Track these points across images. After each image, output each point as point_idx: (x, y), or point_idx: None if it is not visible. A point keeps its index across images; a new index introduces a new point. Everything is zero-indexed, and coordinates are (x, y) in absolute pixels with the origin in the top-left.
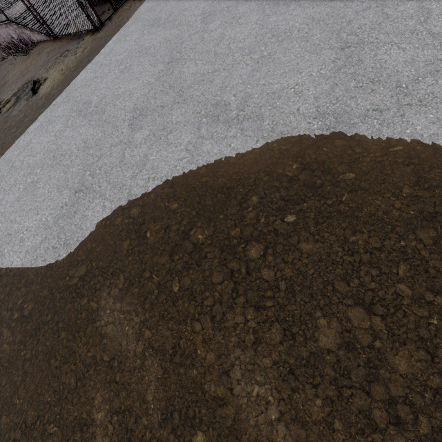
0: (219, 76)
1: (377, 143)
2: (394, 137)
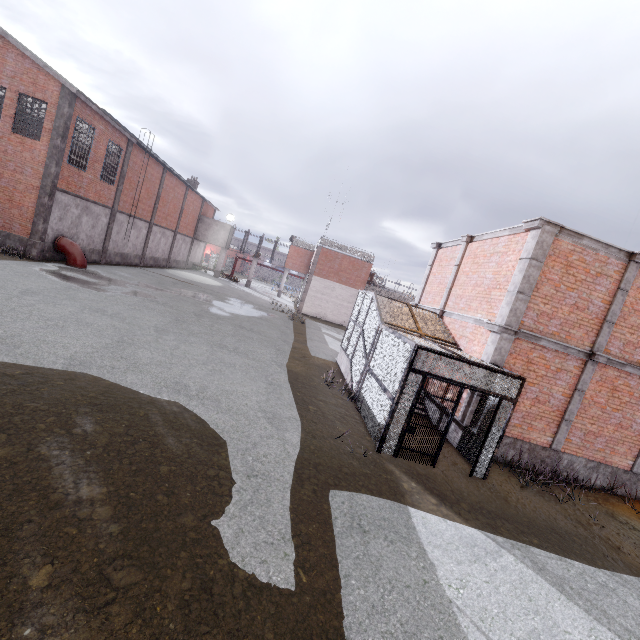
0: (3, 319)
1: (97, 377)
2: (111, 378)
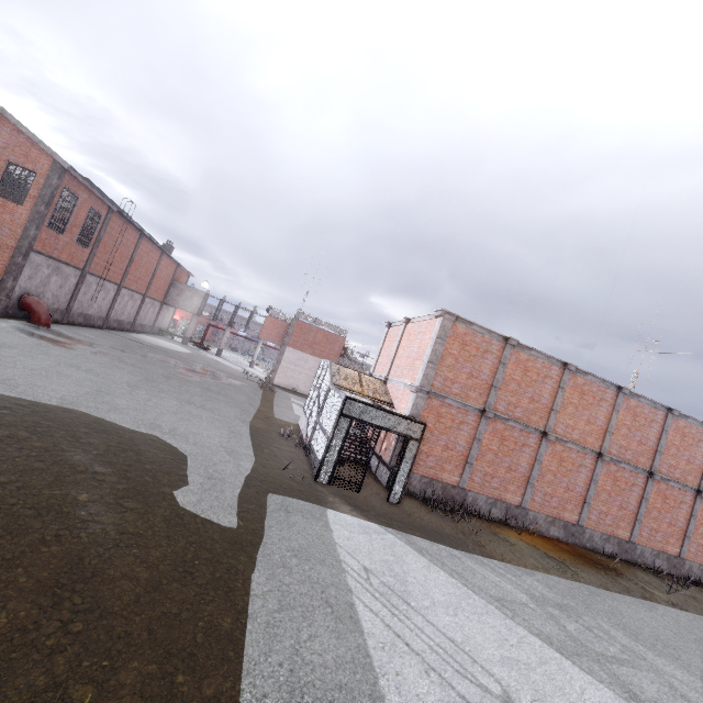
0: None
1: (87, 413)
2: (98, 415)
